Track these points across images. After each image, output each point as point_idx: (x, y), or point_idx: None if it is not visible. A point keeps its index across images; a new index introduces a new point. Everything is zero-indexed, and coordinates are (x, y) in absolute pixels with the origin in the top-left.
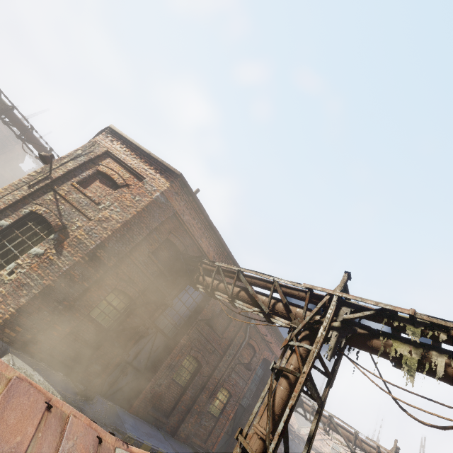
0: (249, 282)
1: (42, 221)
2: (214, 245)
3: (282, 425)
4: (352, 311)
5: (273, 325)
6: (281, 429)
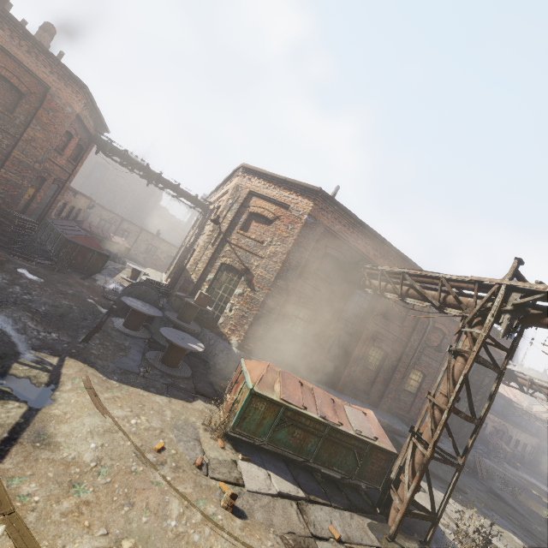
0: (416, 281)
1: (231, 268)
2: (371, 243)
3: (458, 386)
4: (522, 295)
5: (446, 316)
6: (457, 388)
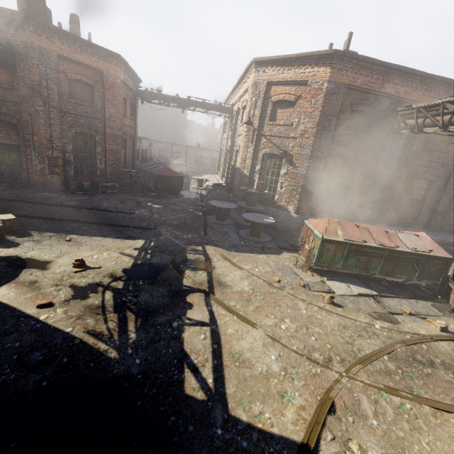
0: None
1: (271, 156)
2: (399, 81)
3: None
4: None
5: None
6: None
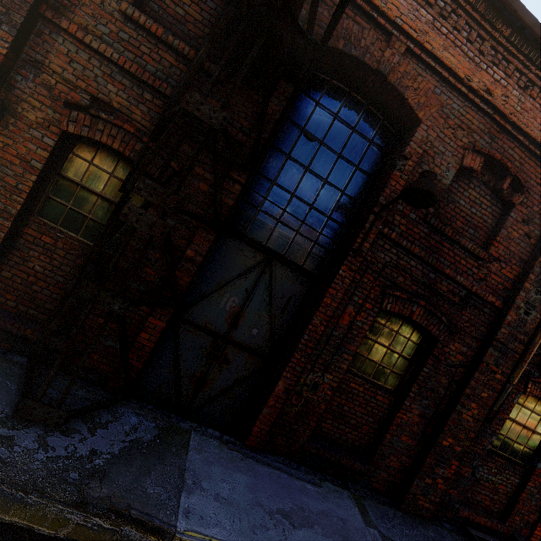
0: None
1: None
2: None
3: None
4: None
5: None
6: None
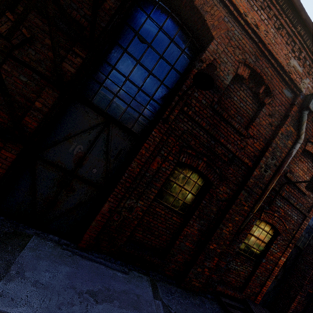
0: None
1: None
2: None
3: None
4: None
5: None
6: None
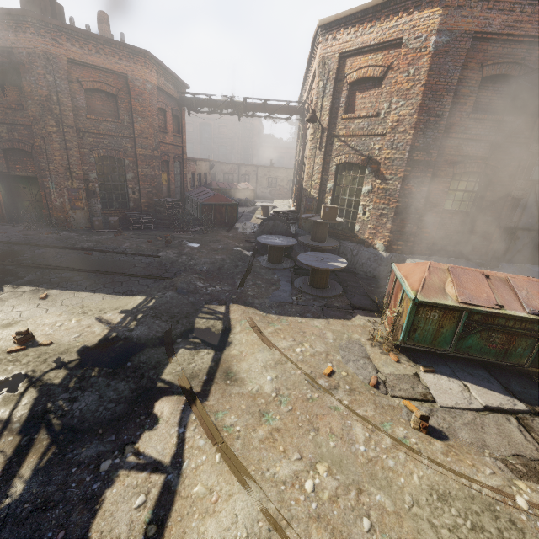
0: None
1: (349, 166)
2: None
3: None
4: None
5: None
6: None
